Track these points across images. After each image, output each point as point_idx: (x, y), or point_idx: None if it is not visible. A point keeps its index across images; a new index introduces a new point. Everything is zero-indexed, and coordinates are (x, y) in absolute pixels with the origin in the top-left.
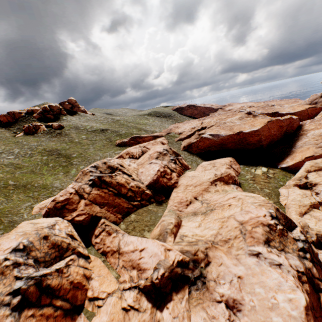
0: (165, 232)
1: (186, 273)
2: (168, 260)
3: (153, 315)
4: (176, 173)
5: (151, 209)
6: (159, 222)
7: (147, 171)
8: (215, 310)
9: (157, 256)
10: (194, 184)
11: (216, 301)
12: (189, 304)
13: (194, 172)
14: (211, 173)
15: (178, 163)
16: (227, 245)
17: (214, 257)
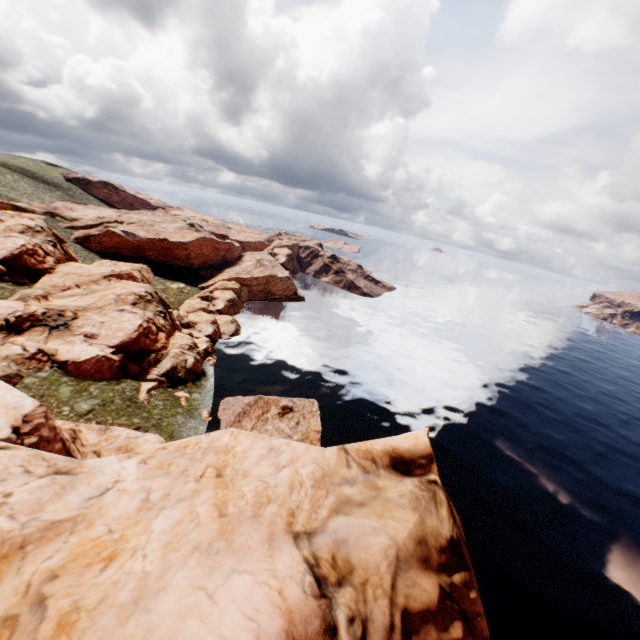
0: (28, 297)
1: (50, 322)
2: (30, 310)
3: (6, 340)
4: (54, 259)
5: (4, 286)
6: (19, 293)
7: (1, 245)
8: (74, 339)
9: (14, 308)
10: (81, 274)
11: (77, 335)
12: (48, 339)
13: (85, 265)
14: (108, 269)
15: (60, 248)
16: (100, 310)
17: (84, 316)
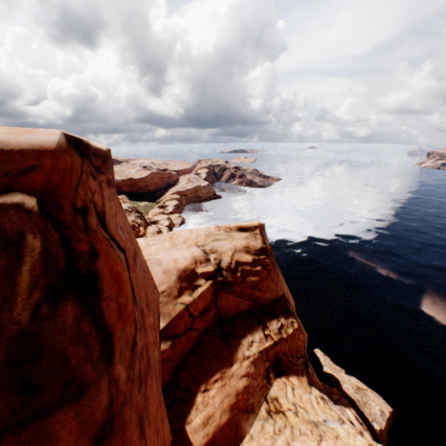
0: None
1: None
2: None
3: None
4: None
5: None
6: None
7: None
8: None
9: None
10: None
11: None
12: None
13: None
14: None
15: None
16: None
17: None
